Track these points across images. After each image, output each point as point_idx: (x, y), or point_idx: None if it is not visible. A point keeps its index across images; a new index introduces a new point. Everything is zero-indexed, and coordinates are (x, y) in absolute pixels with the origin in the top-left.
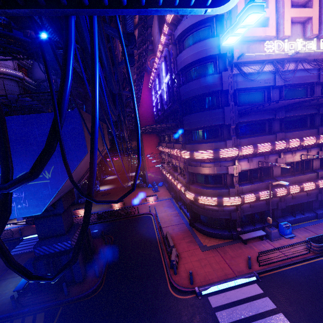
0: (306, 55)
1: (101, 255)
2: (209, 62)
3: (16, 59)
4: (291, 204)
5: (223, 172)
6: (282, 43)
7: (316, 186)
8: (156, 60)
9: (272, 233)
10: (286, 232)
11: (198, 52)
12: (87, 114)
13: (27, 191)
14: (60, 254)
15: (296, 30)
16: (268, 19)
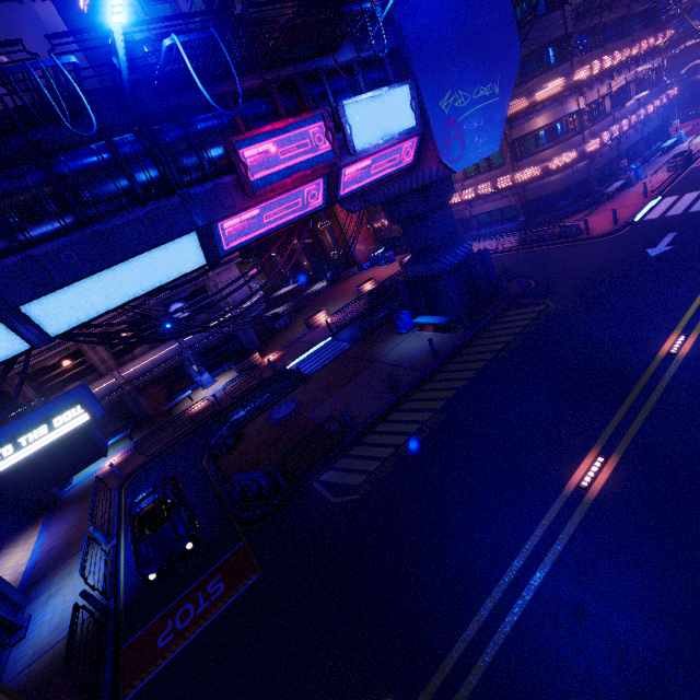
0: None
1: None
2: None
3: None
4: (626, 147)
5: (573, 111)
6: None
7: (647, 112)
8: None
9: (631, 177)
10: (639, 175)
11: None
12: None
13: (484, 116)
14: (466, 262)
15: None
16: None
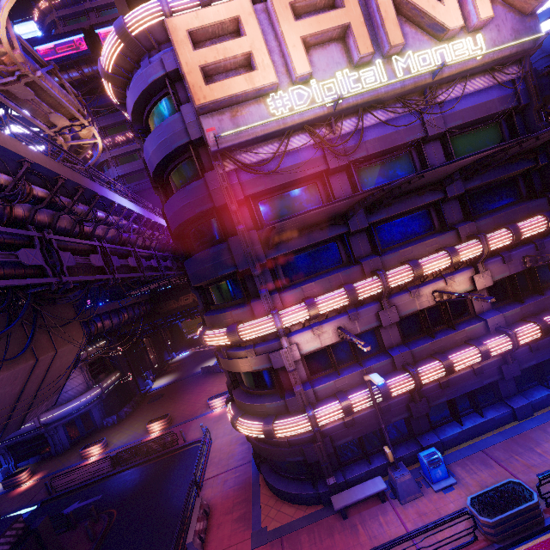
0: (369, 96)
1: None
2: (187, 158)
3: None
4: (444, 399)
5: (264, 367)
6: (306, 88)
7: (483, 356)
8: None
9: (399, 484)
10: (434, 476)
11: (158, 147)
12: None
13: None
14: None
15: (331, 56)
16: (251, 55)
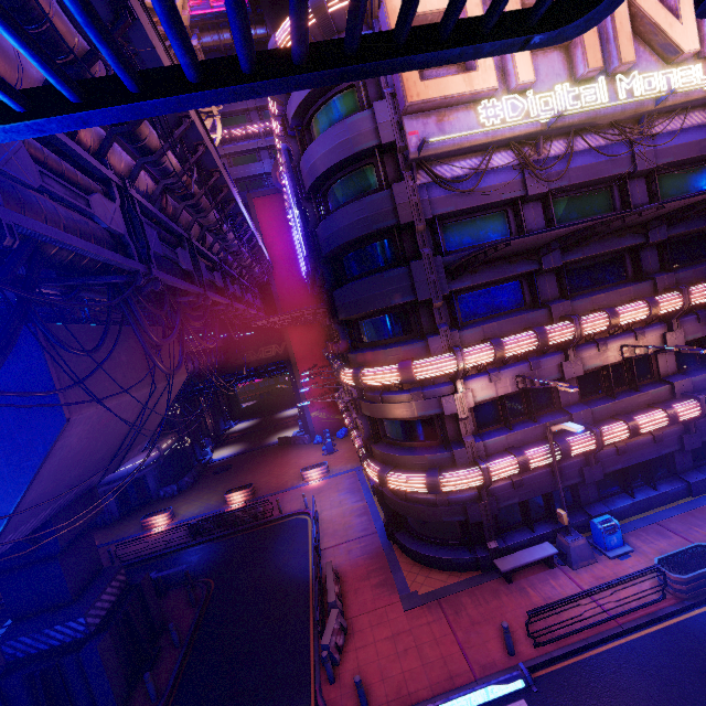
0: (587, 117)
1: (172, 637)
2: (365, 165)
3: None
4: (618, 467)
5: (432, 413)
6: (522, 99)
7: (671, 420)
8: (280, 169)
9: (572, 549)
10: (609, 543)
11: (335, 148)
12: (79, 326)
13: None
14: (63, 651)
15: (551, 66)
16: None
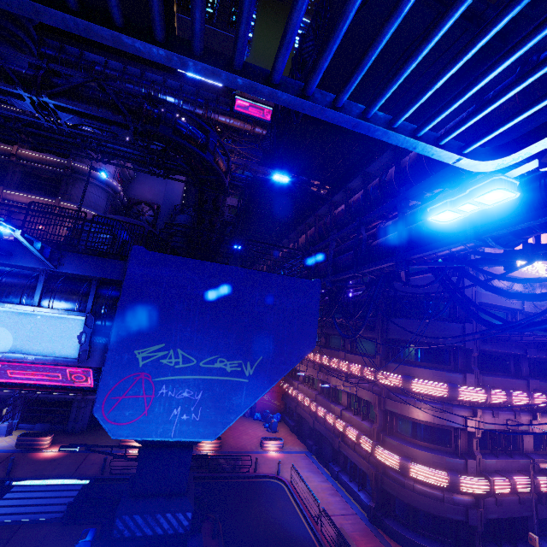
0: None
1: None
2: None
3: (150, 174)
4: None
5: (457, 426)
6: (536, 263)
7: None
8: None
9: None
10: None
11: None
12: None
13: (208, 390)
14: (164, 542)
15: None
16: None
